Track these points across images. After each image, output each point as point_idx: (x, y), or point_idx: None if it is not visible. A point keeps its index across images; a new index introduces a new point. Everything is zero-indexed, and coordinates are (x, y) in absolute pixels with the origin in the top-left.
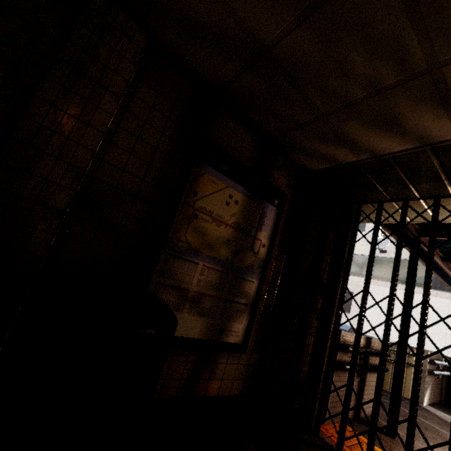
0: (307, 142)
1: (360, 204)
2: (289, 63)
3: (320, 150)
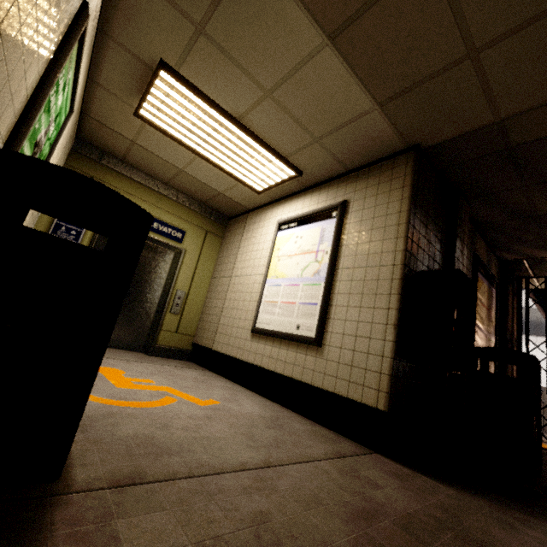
0: (519, 247)
1: (528, 278)
2: (546, 221)
3: (525, 251)
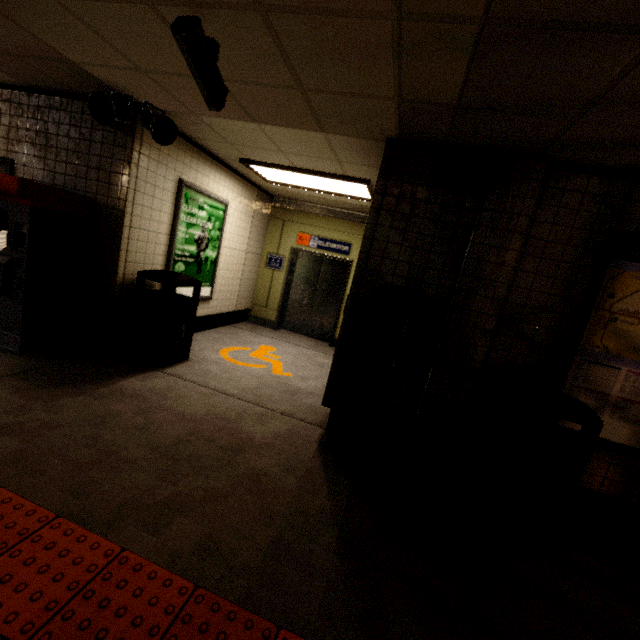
0: None
1: None
2: None
3: None
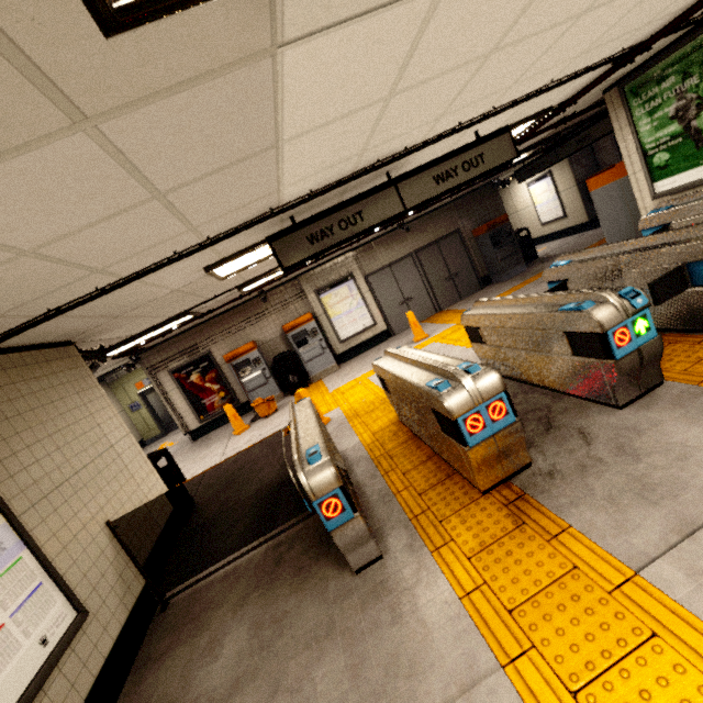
0: None
1: None
2: None
3: None
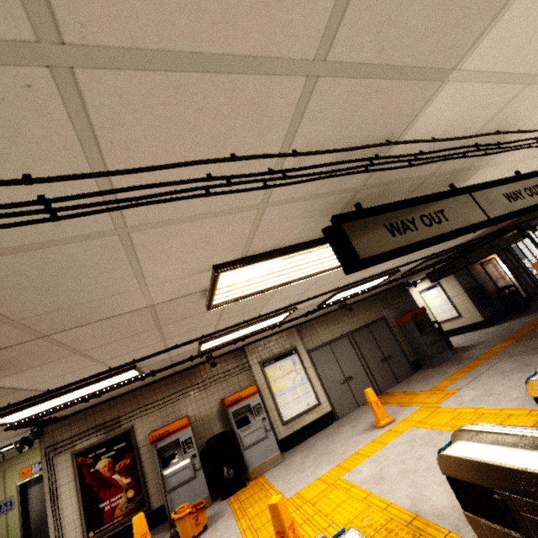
0: None
1: None
2: None
3: None
